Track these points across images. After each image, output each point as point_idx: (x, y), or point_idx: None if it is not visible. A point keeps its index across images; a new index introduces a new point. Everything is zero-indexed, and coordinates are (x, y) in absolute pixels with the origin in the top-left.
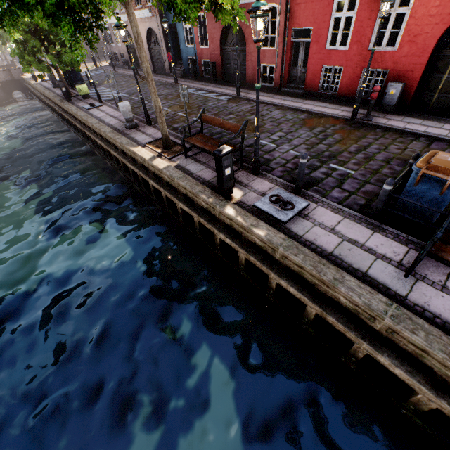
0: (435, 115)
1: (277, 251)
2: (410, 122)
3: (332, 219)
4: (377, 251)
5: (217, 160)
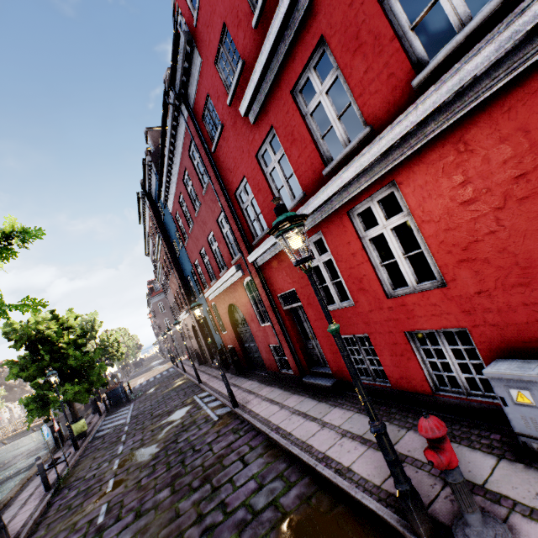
0: None
1: None
2: None
3: None
4: None
5: None
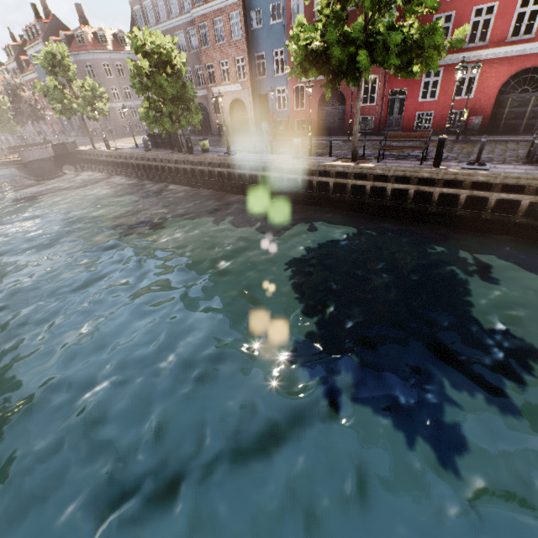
0: (505, 134)
1: (499, 177)
2: (495, 137)
3: (509, 166)
4: None
5: (440, 143)
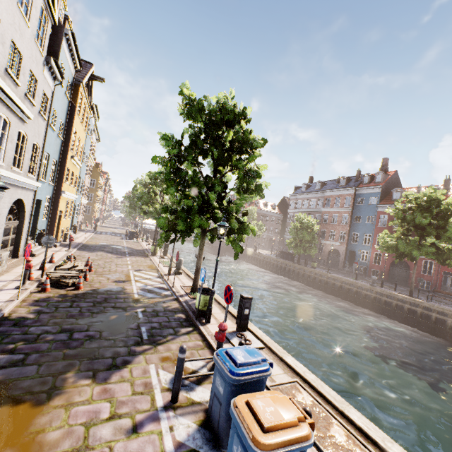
0: None
1: None
2: None
3: None
4: None
5: None
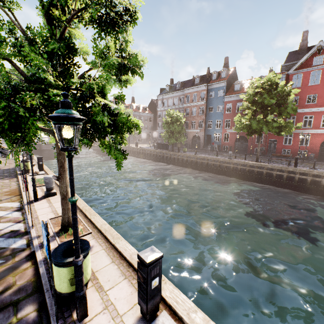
0: None
1: (323, 173)
2: (322, 162)
3: None
4: None
5: (296, 158)
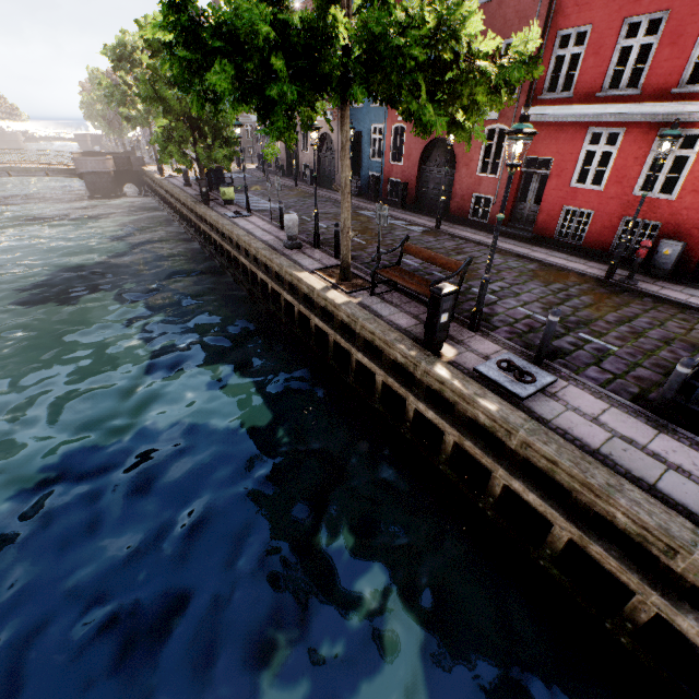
0: None
1: (514, 435)
2: (695, 295)
3: (592, 404)
4: (668, 459)
5: (434, 301)
